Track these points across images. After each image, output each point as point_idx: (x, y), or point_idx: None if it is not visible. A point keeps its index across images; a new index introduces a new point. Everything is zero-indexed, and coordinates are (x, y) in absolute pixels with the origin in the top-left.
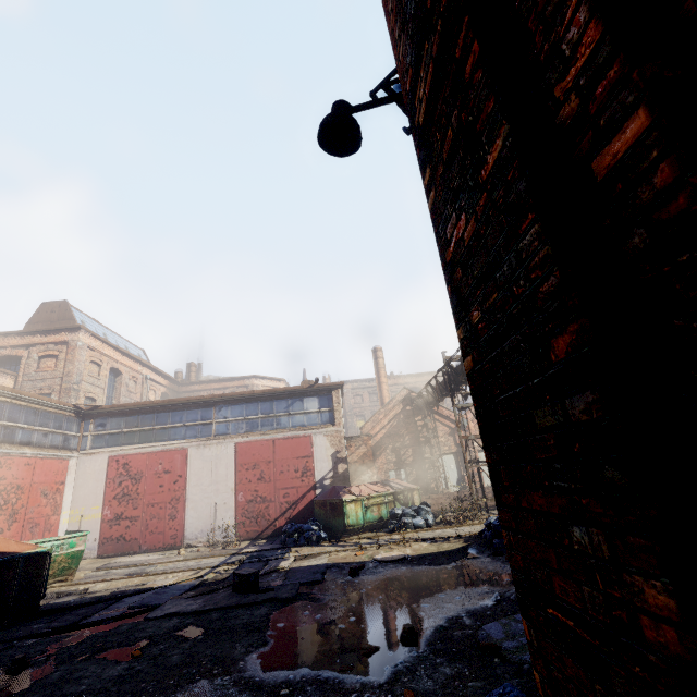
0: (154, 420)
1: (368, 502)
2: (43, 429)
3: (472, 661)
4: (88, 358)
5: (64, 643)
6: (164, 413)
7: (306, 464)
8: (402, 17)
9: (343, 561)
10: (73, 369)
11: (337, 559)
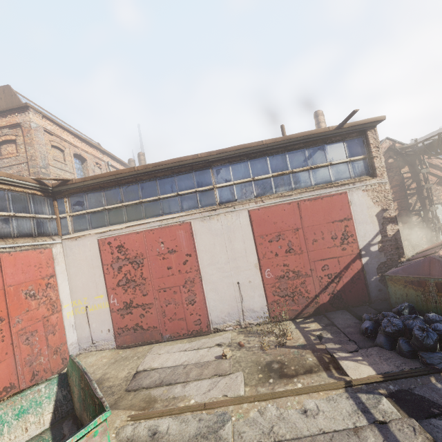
0: (139, 192)
1: None
2: None
3: None
4: (48, 142)
5: None
6: (150, 182)
7: (345, 229)
8: None
9: None
10: (35, 153)
11: None
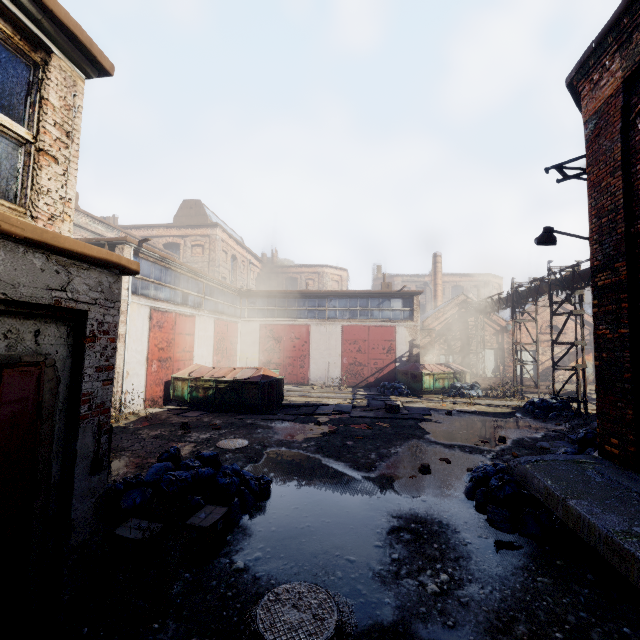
0: (286, 303)
1: (437, 376)
2: (228, 304)
3: (536, 451)
4: (221, 248)
5: (321, 419)
6: (293, 299)
7: (390, 345)
8: (600, 240)
9: (435, 408)
10: (215, 257)
11: (430, 406)
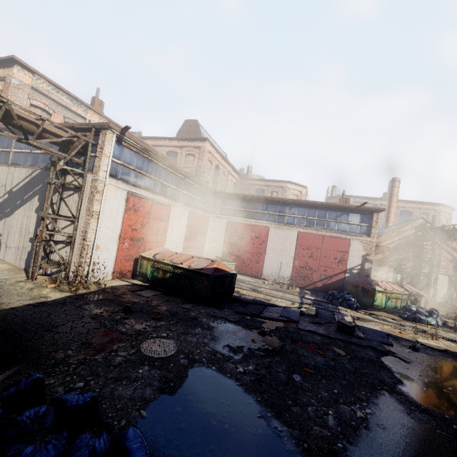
0: (251, 206)
1: (390, 295)
2: (203, 201)
3: None
4: (208, 158)
5: (266, 325)
6: (258, 203)
7: (342, 256)
8: None
9: (393, 334)
10: (202, 164)
11: (387, 330)
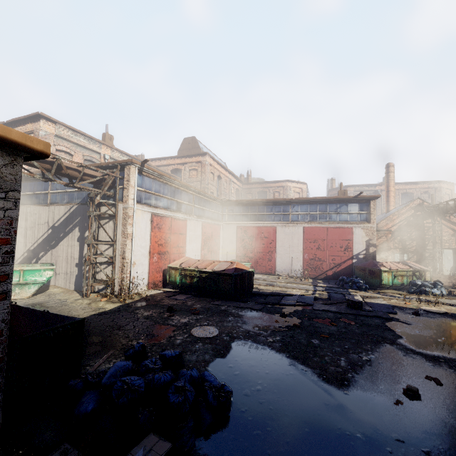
0: (257, 210)
1: (396, 273)
2: (212, 211)
3: None
4: (210, 170)
5: (286, 310)
6: (262, 206)
7: (347, 244)
8: None
9: (399, 305)
10: (205, 177)
11: (393, 303)
